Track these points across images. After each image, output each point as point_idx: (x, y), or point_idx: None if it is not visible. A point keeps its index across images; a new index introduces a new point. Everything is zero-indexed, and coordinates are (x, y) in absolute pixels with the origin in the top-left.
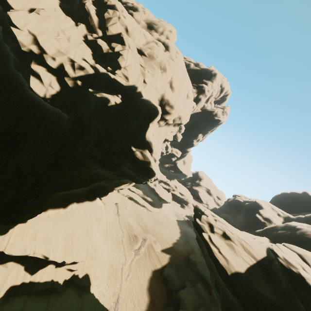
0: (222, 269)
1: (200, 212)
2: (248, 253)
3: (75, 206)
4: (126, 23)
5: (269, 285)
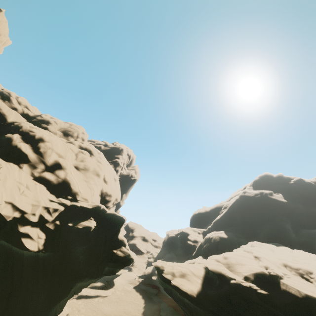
0: (191, 296)
1: (161, 267)
2: (197, 276)
3: None
4: (59, 150)
5: (213, 286)
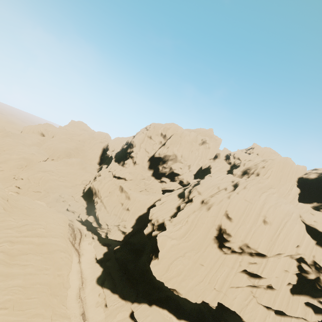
0: None
1: None
2: None
3: None
4: (200, 189)
5: None
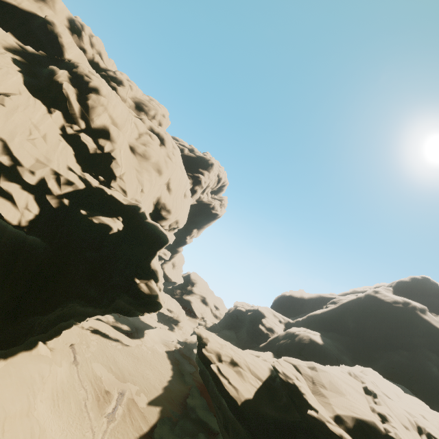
0: (233, 401)
1: (205, 339)
2: (255, 376)
3: (0, 366)
4: (116, 114)
5: (274, 403)
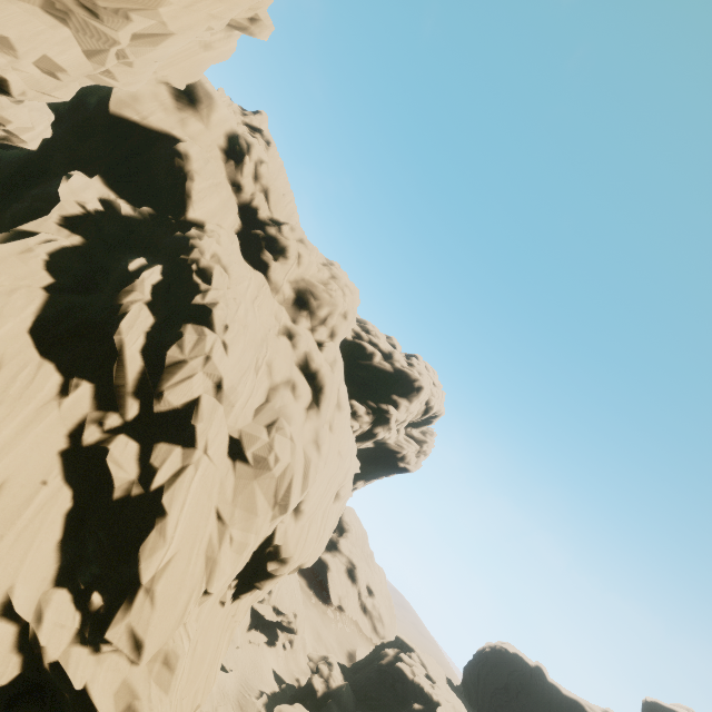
0: None
1: None
2: None
3: None
4: (222, 369)
5: None
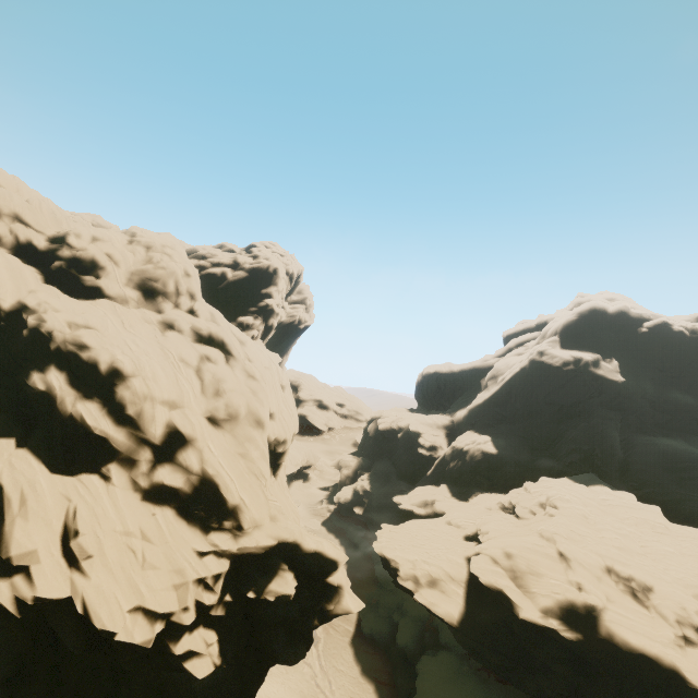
0: (450, 624)
1: (394, 563)
2: (457, 581)
3: None
4: (166, 391)
5: (484, 602)
